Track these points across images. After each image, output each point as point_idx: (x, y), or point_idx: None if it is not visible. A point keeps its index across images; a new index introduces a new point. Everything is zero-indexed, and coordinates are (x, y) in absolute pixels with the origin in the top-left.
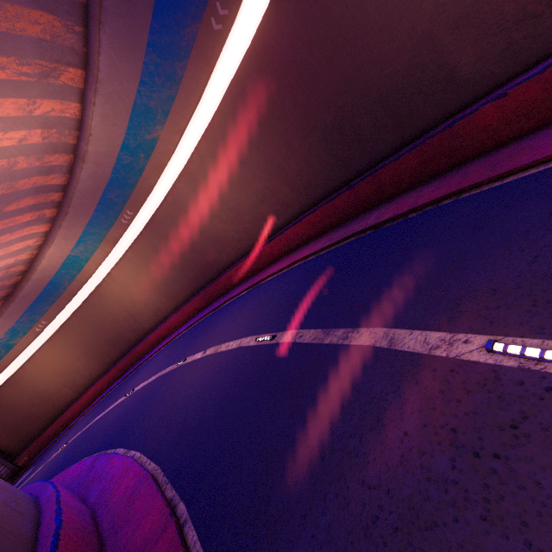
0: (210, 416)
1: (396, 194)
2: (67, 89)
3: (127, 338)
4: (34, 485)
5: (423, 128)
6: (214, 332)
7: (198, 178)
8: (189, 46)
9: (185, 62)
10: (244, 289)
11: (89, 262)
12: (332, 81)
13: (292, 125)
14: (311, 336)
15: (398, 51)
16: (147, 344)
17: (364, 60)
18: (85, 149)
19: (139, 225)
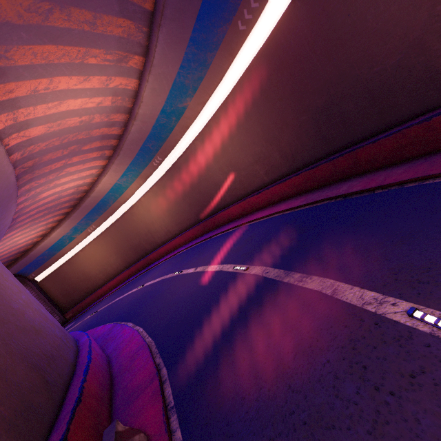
0: (193, 315)
1: (369, 171)
2: (132, 70)
3: (144, 247)
4: (76, 332)
5: (403, 119)
6: (205, 255)
7: (211, 139)
8: (219, 41)
9: (214, 53)
10: (232, 227)
11: (127, 190)
12: (327, 73)
13: (289, 105)
14: (275, 274)
15: (389, 53)
16: (157, 254)
17: (357, 59)
18: (137, 112)
19: (164, 168)
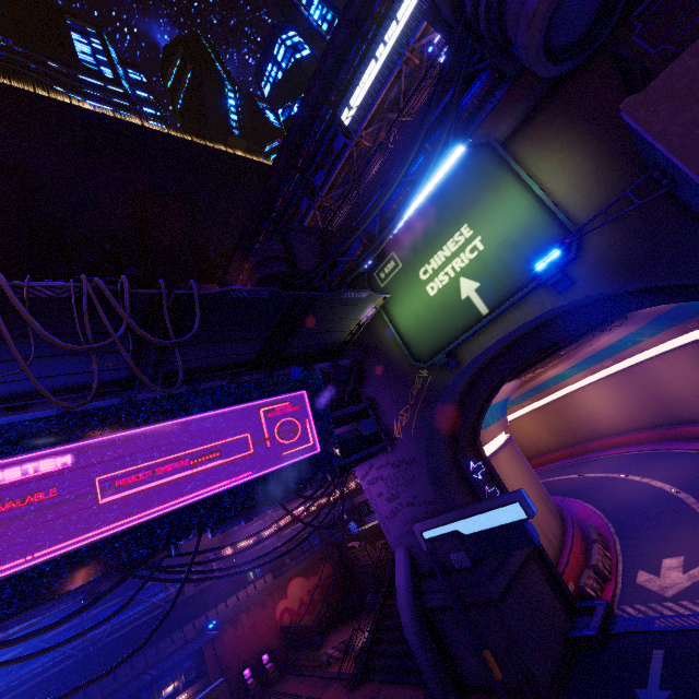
0: (630, 507)
1: None
2: None
3: (583, 433)
4: None
5: None
6: (654, 469)
7: (671, 364)
8: (672, 325)
9: (668, 328)
10: (694, 449)
11: (571, 378)
12: None
13: None
14: (690, 501)
15: None
16: (598, 445)
17: None
18: (594, 344)
19: (615, 367)
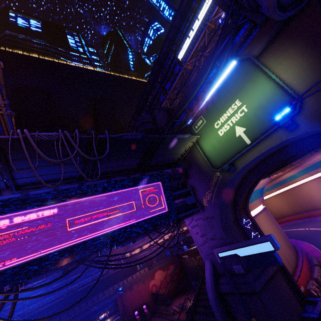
0: None
1: None
2: None
3: (307, 206)
4: None
5: None
6: None
7: None
8: None
9: None
10: None
11: (299, 177)
12: None
13: None
14: None
15: None
16: (316, 213)
17: None
18: (312, 159)
19: None
